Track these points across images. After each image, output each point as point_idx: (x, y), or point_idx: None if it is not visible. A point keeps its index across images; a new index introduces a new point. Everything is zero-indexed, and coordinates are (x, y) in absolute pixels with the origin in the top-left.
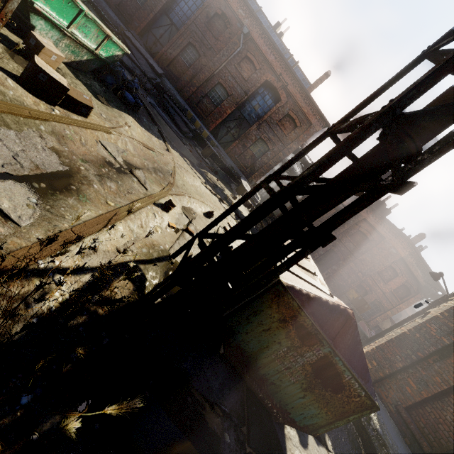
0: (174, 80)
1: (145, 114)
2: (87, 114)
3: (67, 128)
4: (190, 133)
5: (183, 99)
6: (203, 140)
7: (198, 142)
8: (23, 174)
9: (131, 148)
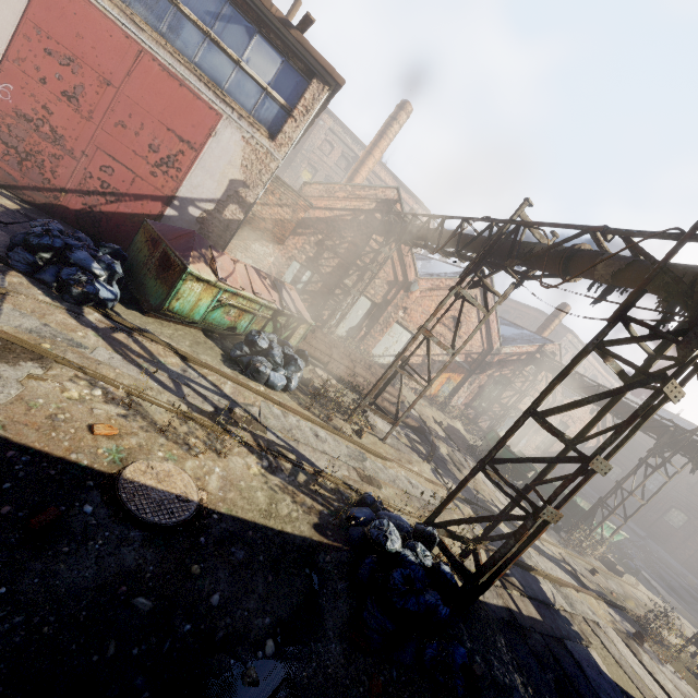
0: (660, 541)
1: (641, 577)
2: (622, 575)
3: (620, 581)
4: (697, 605)
5: (677, 562)
6: None
7: None
8: (621, 595)
9: (646, 599)
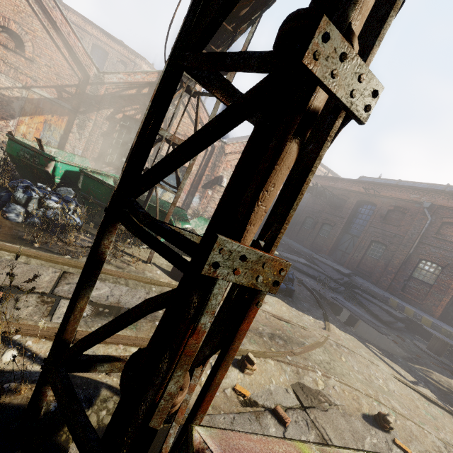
0: (366, 276)
1: (312, 302)
2: None
3: None
4: (398, 323)
5: (382, 290)
6: (429, 332)
7: (422, 335)
8: (101, 303)
9: None
